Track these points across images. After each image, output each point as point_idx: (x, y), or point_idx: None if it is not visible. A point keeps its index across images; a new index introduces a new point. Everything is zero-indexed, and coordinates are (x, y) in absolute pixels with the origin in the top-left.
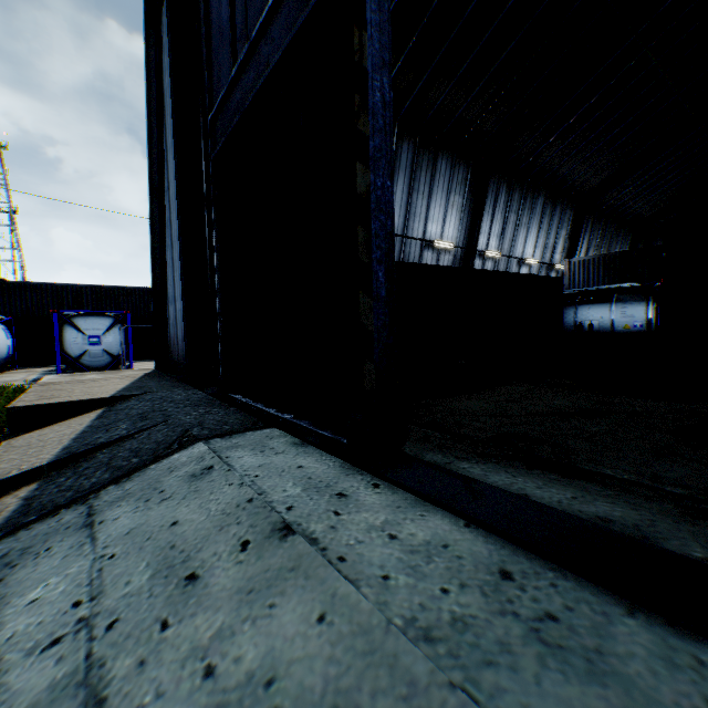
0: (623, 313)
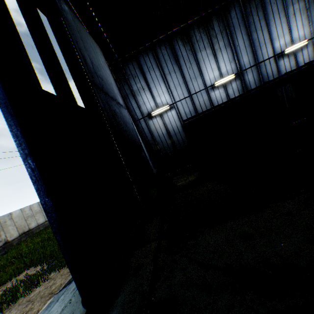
0: None
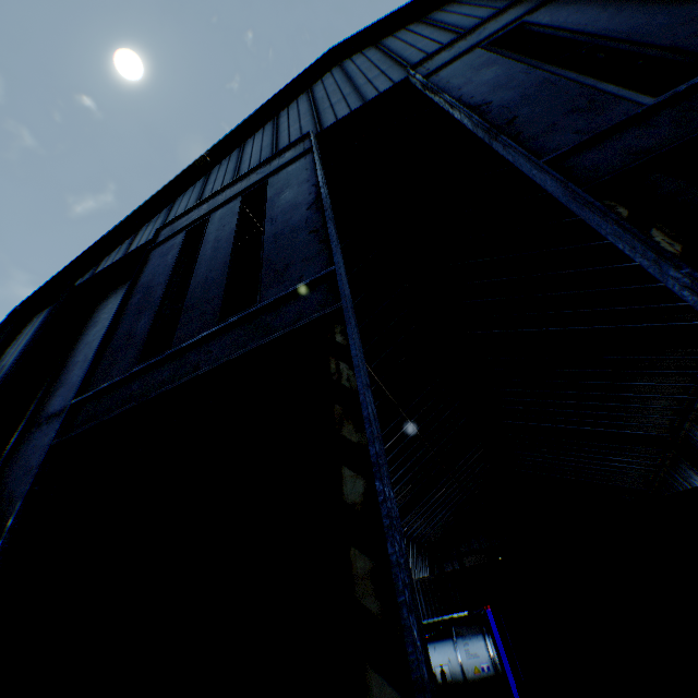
0: (468, 650)
